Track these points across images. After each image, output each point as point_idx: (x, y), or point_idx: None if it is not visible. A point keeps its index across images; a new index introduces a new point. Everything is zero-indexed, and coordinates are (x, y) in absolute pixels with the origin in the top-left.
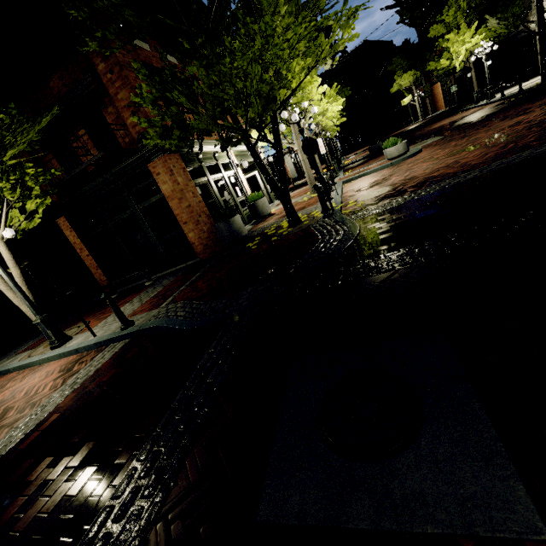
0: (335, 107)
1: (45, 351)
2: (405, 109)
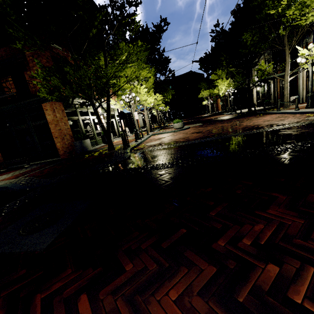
0: (150, 99)
1: None
2: (205, 106)
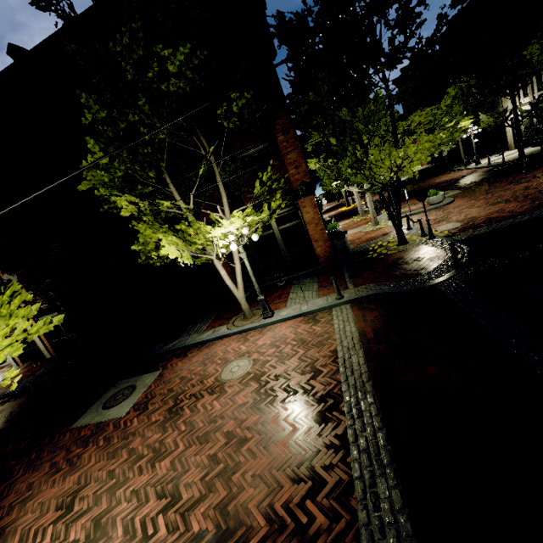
0: None
1: (257, 321)
2: None
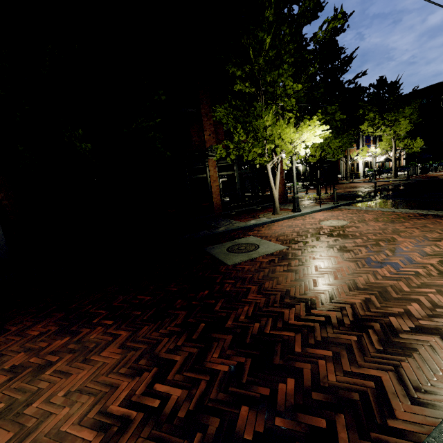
0: None
1: (292, 213)
2: None
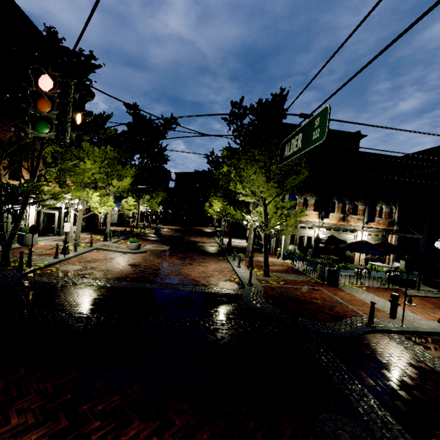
0: (103, 209)
1: None
2: (212, 217)
